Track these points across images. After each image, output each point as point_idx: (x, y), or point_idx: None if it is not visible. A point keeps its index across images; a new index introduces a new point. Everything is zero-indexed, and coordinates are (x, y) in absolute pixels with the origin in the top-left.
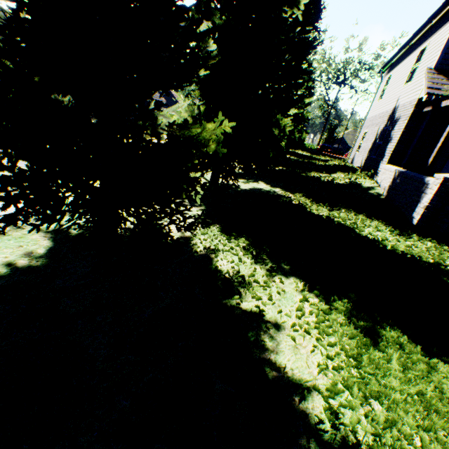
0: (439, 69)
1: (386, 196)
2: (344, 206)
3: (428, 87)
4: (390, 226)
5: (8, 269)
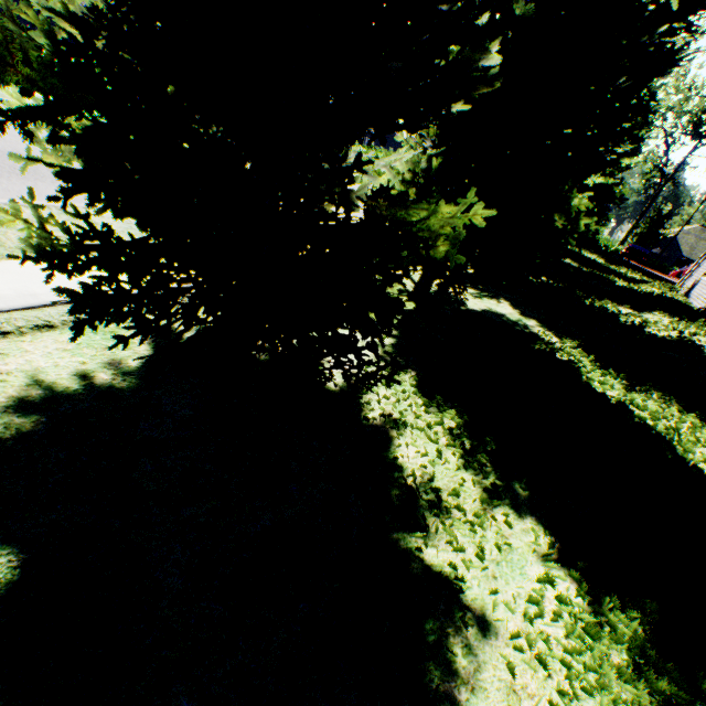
0: None
1: None
2: (657, 387)
3: None
4: None
5: (80, 385)
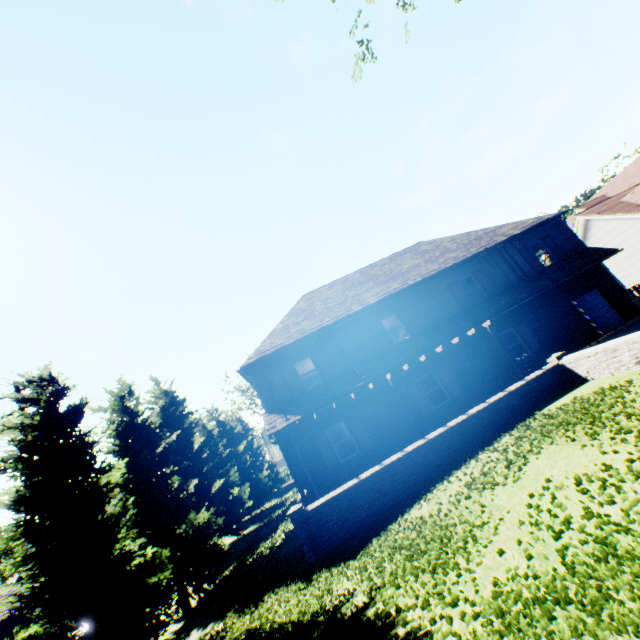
0: (270, 409)
1: None
2: (270, 587)
3: (267, 429)
4: (301, 580)
5: None
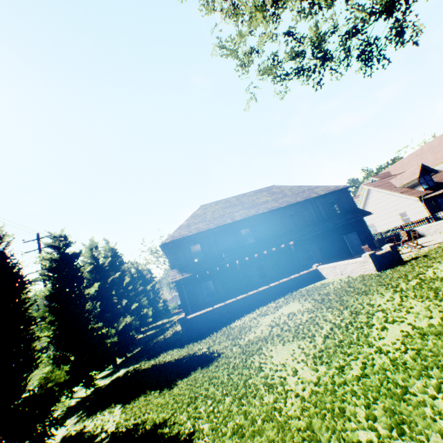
0: (174, 268)
1: None
2: (164, 351)
3: (171, 279)
4: (180, 347)
5: None
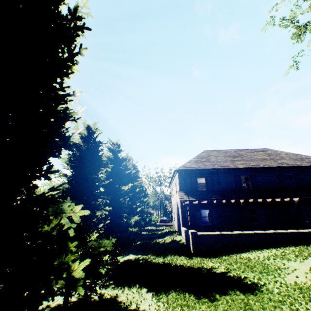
0: (181, 190)
1: (185, 242)
2: (169, 253)
3: (179, 198)
4: (186, 256)
5: None
